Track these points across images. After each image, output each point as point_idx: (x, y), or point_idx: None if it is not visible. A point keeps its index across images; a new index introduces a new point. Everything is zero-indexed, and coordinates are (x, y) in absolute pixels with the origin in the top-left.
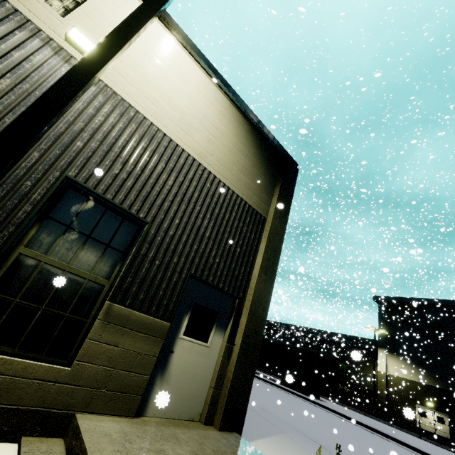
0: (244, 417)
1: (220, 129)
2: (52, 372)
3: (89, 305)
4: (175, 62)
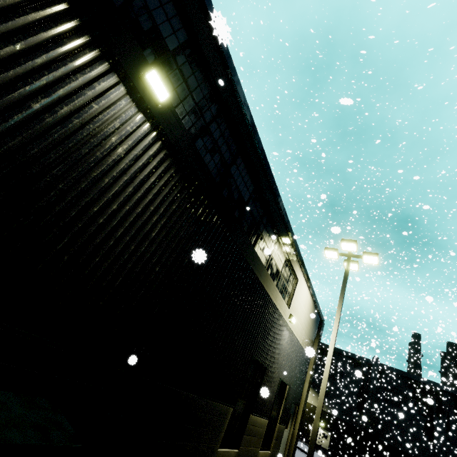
0: None
1: (308, 321)
2: (268, 454)
3: (273, 425)
4: (305, 298)
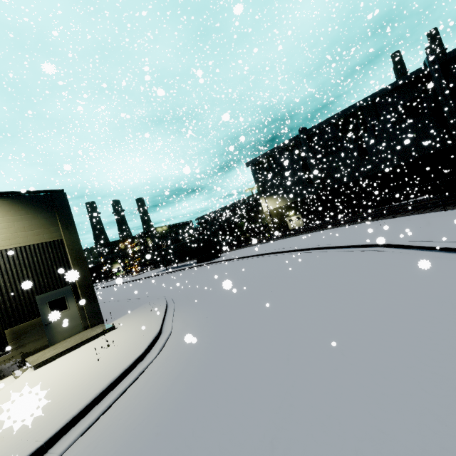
0: (102, 318)
1: None
2: (5, 357)
3: None
4: None
